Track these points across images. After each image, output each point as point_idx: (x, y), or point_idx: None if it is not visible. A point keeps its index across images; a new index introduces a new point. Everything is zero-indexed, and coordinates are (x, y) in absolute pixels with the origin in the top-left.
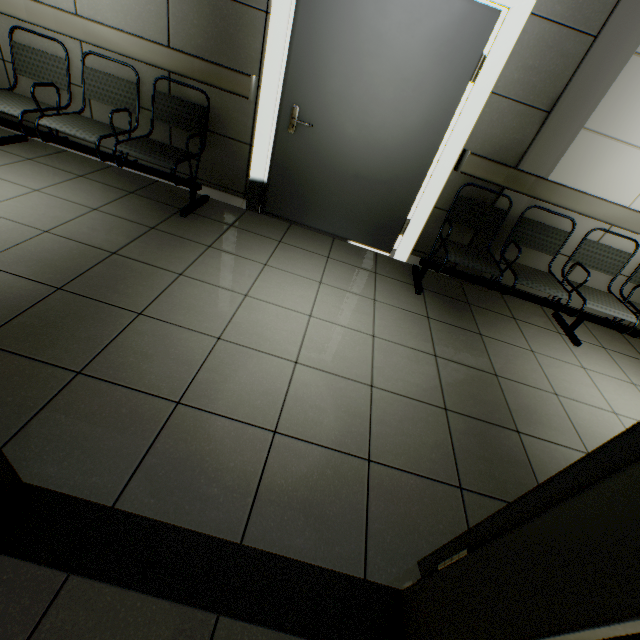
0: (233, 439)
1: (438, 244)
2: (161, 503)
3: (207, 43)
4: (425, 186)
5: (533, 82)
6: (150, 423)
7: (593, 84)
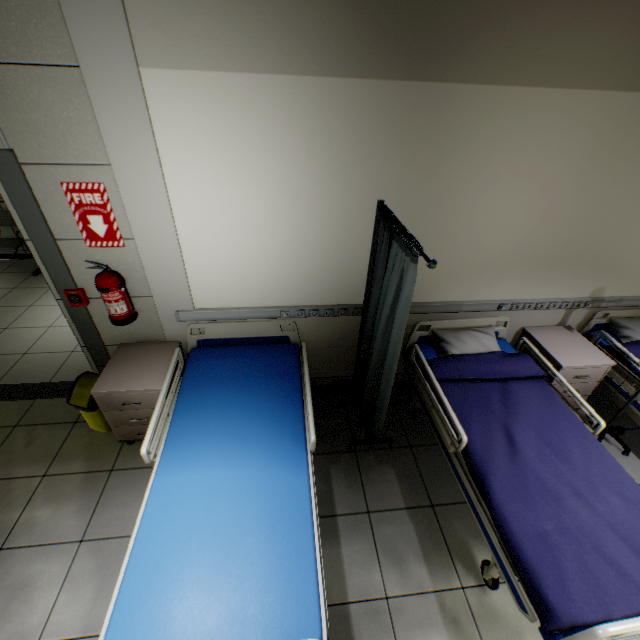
0: (51, 358)
1: None
2: (16, 381)
3: None
4: None
5: None
6: (11, 362)
7: None
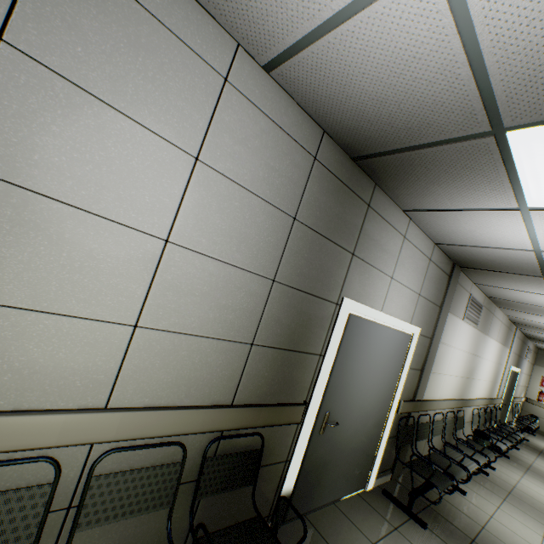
0: None
1: (385, 461)
2: None
3: (271, 387)
4: (383, 428)
5: (417, 359)
6: None
7: (432, 355)
